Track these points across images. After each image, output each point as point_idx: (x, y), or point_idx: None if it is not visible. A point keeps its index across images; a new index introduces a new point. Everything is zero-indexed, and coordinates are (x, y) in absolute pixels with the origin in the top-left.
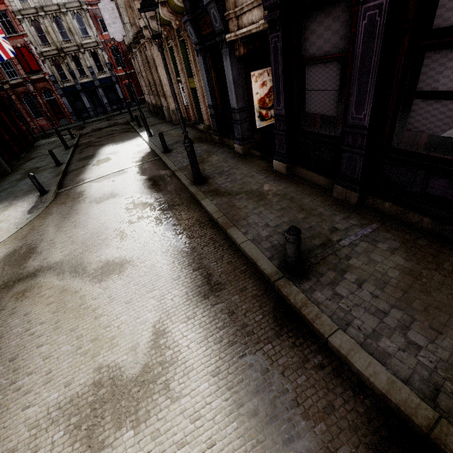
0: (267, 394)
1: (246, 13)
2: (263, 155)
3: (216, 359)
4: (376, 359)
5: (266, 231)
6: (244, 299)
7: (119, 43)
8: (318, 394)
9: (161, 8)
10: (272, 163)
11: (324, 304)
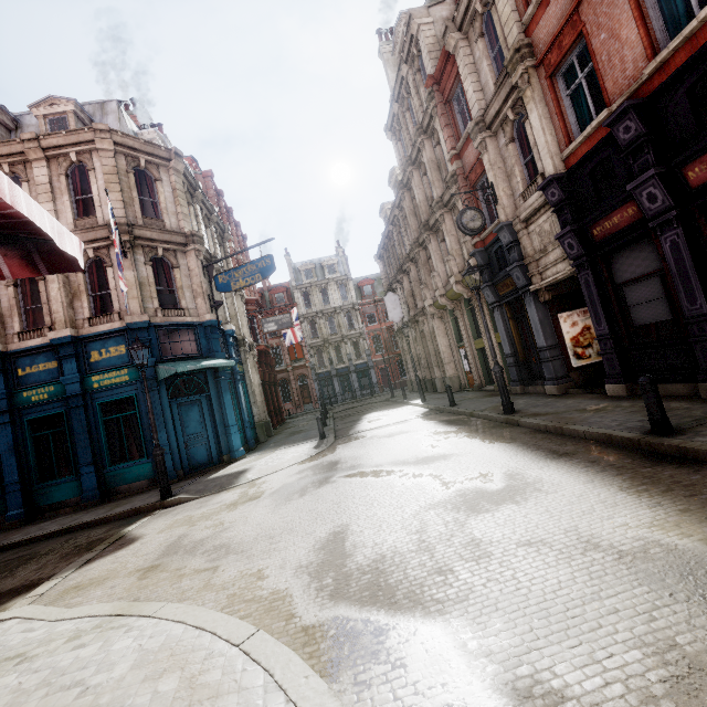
0: (656, 484)
1: (550, 269)
2: (588, 389)
3: (587, 477)
4: None
5: (615, 422)
6: (604, 455)
7: (381, 332)
8: None
9: (455, 285)
10: (604, 394)
11: None
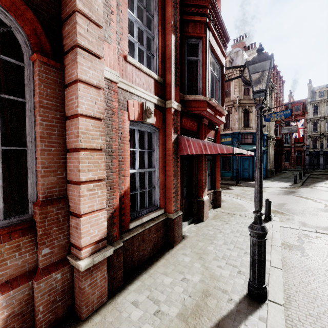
0: None
1: None
2: None
3: None
4: None
5: None
6: None
7: None
8: None
9: None
10: None
11: None
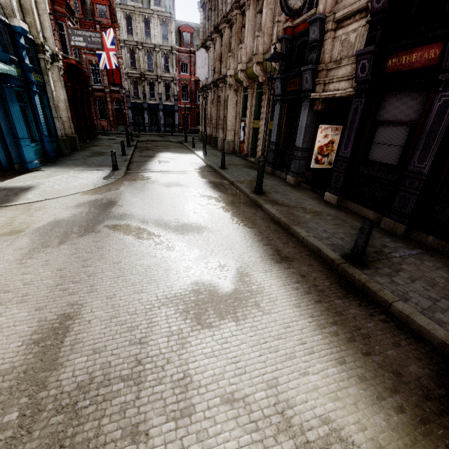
0: (344, 326)
1: (334, 83)
2: (313, 188)
3: (296, 299)
4: (434, 322)
5: (325, 234)
6: (312, 270)
7: (190, 83)
8: (386, 335)
9: (256, 65)
10: (322, 196)
11: (384, 285)
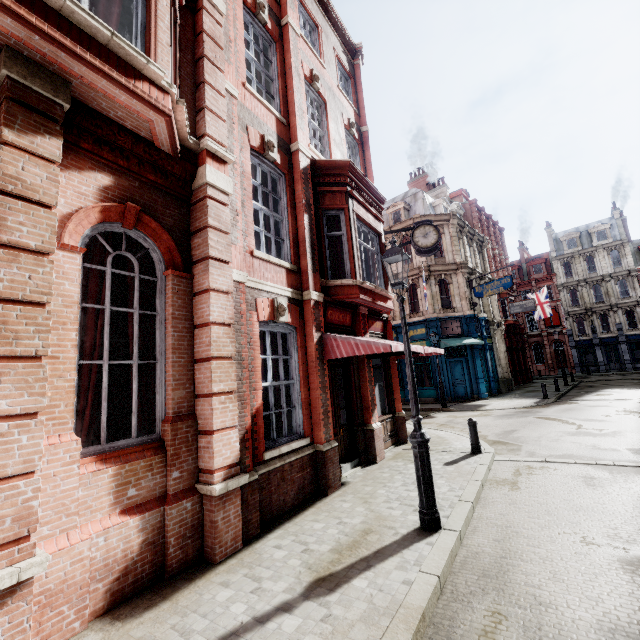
0: None
1: None
2: None
3: None
4: None
5: None
6: None
7: None
8: None
9: None
10: None
11: None
